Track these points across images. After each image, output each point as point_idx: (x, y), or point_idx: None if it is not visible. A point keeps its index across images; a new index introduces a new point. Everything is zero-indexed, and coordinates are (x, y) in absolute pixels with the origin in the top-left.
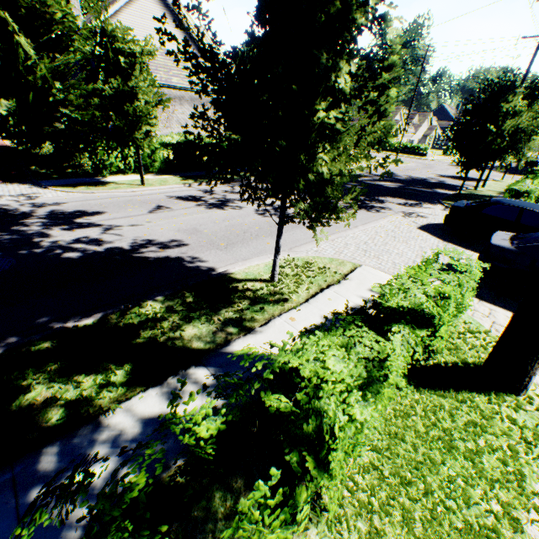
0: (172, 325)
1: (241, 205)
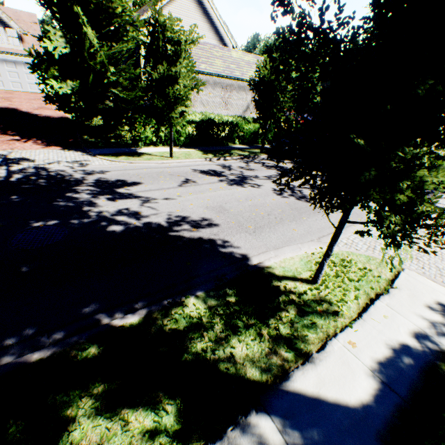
0: (220, 338)
1: (258, 182)
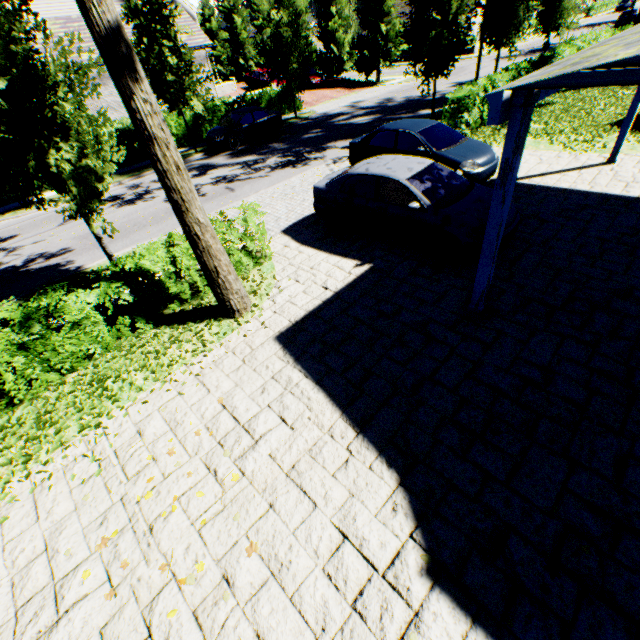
0: None
1: (157, 194)
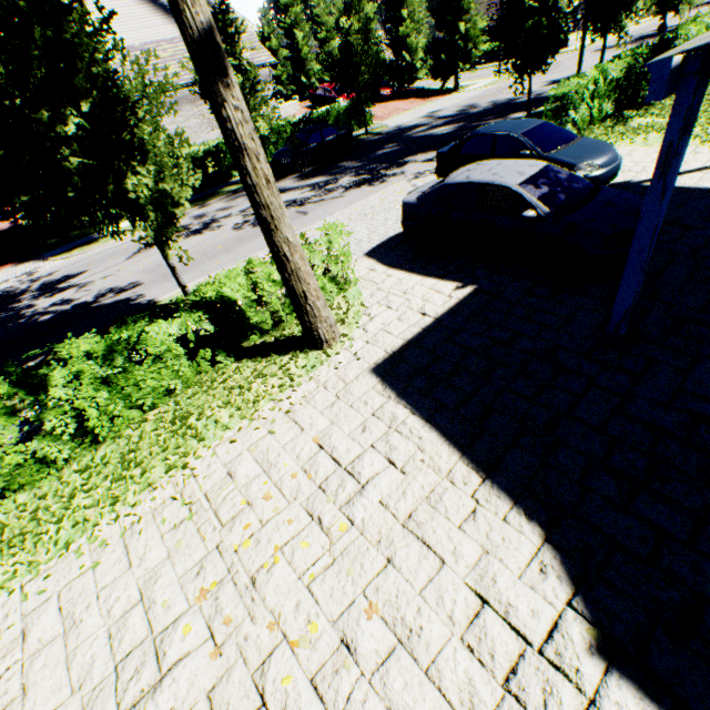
0: None
1: (224, 223)
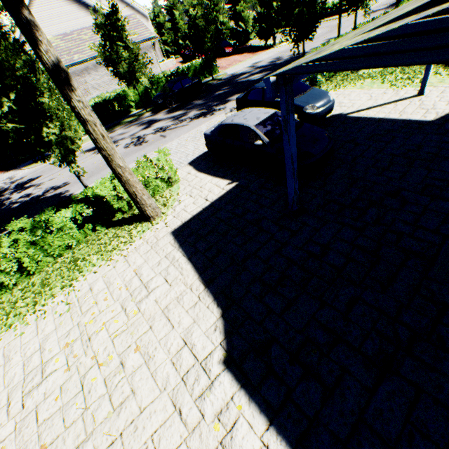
0: None
1: (120, 143)
